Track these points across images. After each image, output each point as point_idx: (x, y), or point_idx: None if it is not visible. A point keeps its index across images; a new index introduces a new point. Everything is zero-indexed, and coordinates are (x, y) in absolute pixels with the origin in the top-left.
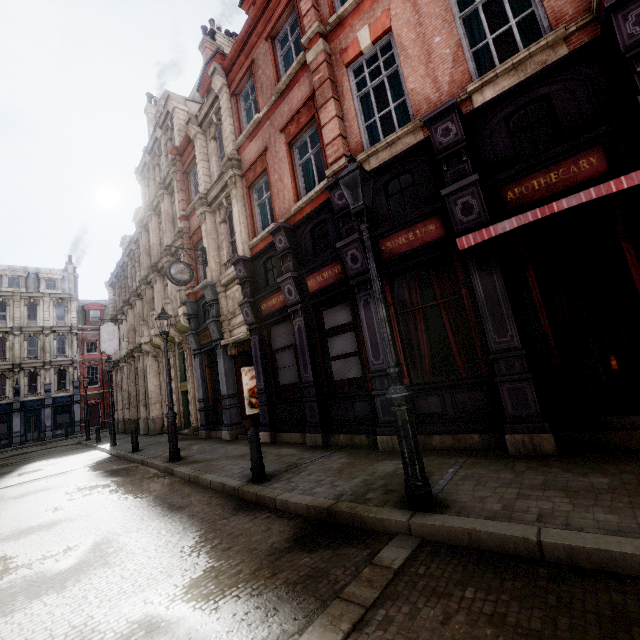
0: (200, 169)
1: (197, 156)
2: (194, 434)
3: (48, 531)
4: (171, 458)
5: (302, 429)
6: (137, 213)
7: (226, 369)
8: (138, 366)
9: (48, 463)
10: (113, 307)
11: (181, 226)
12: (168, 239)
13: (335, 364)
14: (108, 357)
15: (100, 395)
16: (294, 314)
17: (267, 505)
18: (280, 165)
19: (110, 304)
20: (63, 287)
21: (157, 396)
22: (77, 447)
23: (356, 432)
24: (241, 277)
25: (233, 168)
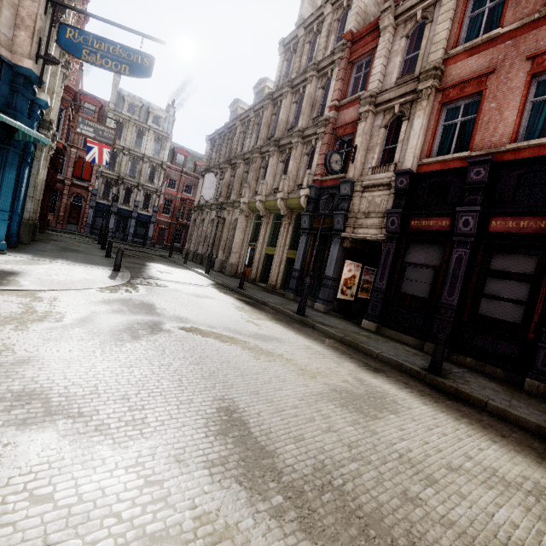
0: (378, 65)
1: (379, 50)
2: (272, 290)
3: (283, 345)
4: (300, 312)
5: (417, 335)
6: (260, 82)
7: (337, 257)
8: (227, 218)
9: (168, 269)
10: (207, 159)
11: (329, 115)
12: (304, 121)
13: (487, 301)
14: (221, 205)
15: (168, 224)
16: (458, 243)
17: (471, 402)
18: (506, 94)
19: (205, 156)
20: (163, 126)
21: (239, 248)
22: (168, 261)
23: (490, 363)
24: (399, 188)
25: (436, 79)
